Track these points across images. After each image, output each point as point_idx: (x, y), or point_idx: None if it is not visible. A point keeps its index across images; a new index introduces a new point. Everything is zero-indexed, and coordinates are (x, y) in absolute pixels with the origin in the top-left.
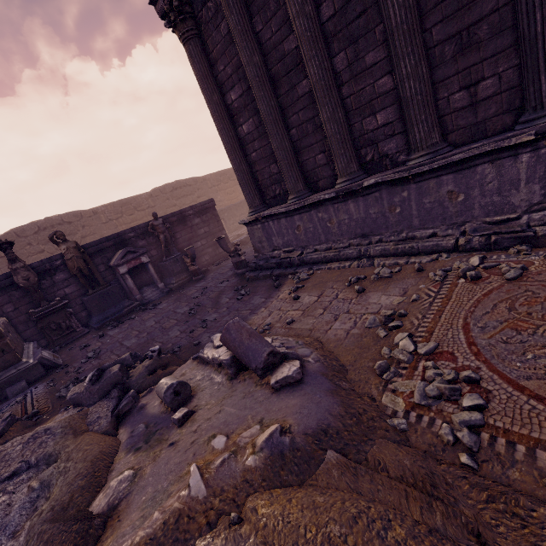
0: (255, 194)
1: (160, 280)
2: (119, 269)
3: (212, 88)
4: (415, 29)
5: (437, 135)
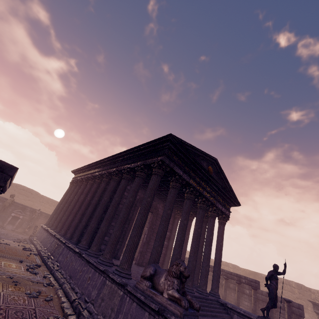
0: (49, 221)
1: (18, 227)
2: (12, 213)
3: (65, 196)
4: (69, 211)
5: (59, 229)
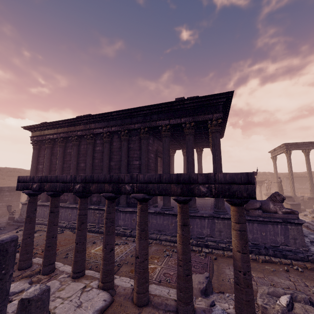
0: None
1: None
2: None
3: (35, 162)
4: None
5: (73, 199)
